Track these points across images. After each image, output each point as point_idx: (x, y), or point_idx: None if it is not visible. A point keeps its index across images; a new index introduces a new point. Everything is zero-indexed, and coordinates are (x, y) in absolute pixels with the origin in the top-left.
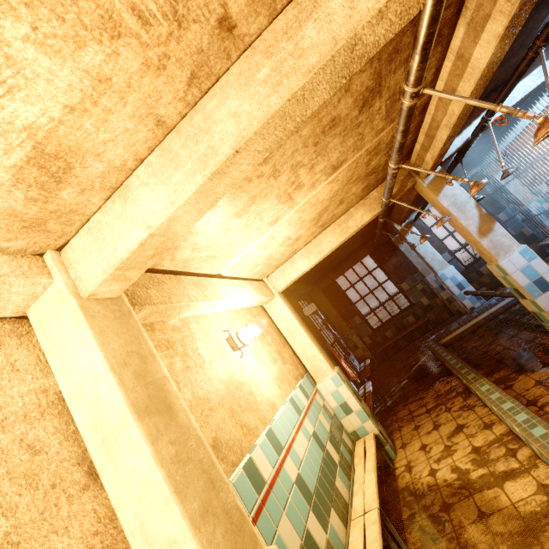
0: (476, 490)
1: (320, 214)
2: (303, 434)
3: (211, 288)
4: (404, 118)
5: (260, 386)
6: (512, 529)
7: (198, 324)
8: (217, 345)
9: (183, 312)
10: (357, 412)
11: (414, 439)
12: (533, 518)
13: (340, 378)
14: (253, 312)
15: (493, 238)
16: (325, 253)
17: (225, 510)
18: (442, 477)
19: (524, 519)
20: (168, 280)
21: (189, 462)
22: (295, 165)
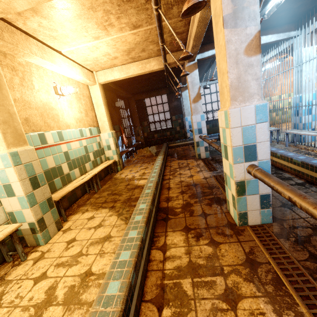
0: (133, 180)
1: (129, 50)
2: (79, 143)
3: (49, 55)
4: (156, 19)
5: (65, 116)
6: (131, 187)
7: (37, 70)
8: (46, 86)
9: (26, 57)
10: (113, 150)
11: (131, 168)
12: (139, 186)
13: (111, 135)
14: (80, 85)
15: (196, 105)
16: (129, 75)
17: (15, 127)
18: (127, 177)
19: (136, 186)
20: (19, 34)
21: (3, 106)
22: (106, 10)
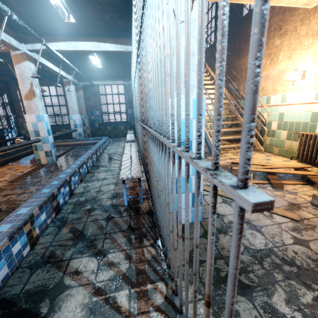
0: None
1: None
2: None
3: None
4: None
5: None
6: None
7: None
8: None
9: None
10: None
11: None
12: None
13: None
14: None
15: (30, 103)
16: None
17: None
18: None
19: None
20: None
21: None
22: None
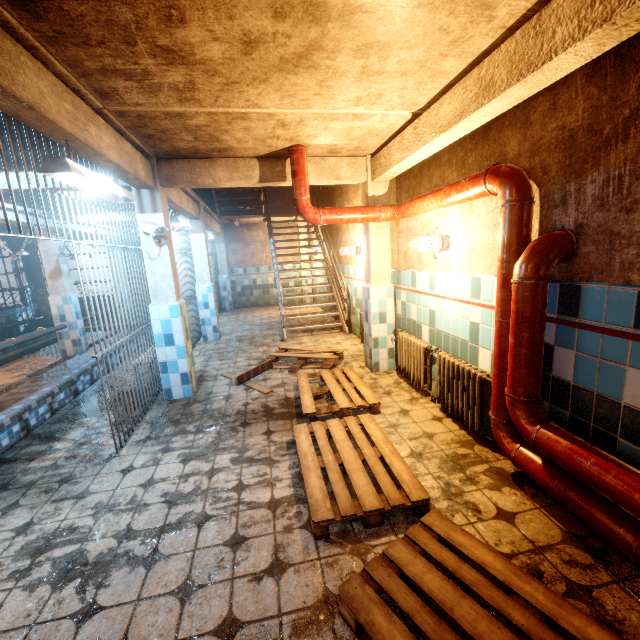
0: None
1: None
2: None
3: None
4: None
5: None
6: None
7: None
8: None
9: None
10: None
11: None
12: None
13: None
14: None
15: (56, 283)
16: None
17: None
18: None
19: None
20: None
21: None
22: None
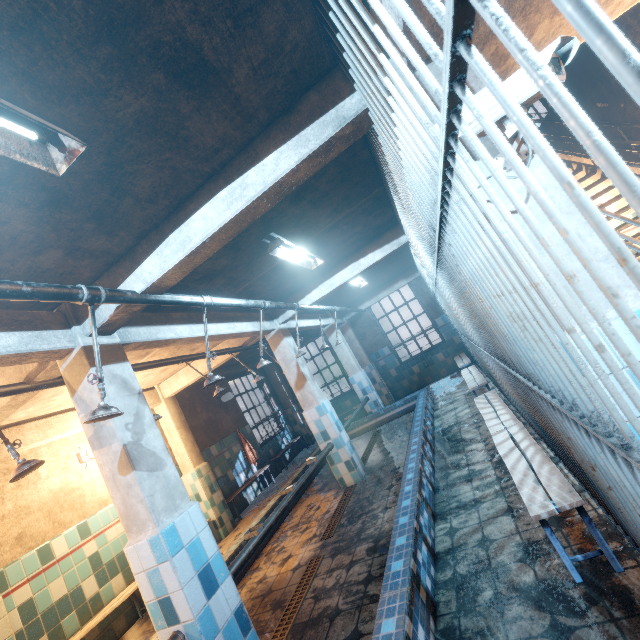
0: None
1: None
2: None
3: (59, 425)
4: None
5: (97, 488)
6: None
7: (50, 447)
8: (63, 461)
9: (21, 450)
10: (205, 501)
11: (244, 526)
12: None
13: (197, 475)
14: None
15: (304, 392)
16: (199, 375)
17: None
18: None
19: None
20: (7, 434)
21: None
22: None
